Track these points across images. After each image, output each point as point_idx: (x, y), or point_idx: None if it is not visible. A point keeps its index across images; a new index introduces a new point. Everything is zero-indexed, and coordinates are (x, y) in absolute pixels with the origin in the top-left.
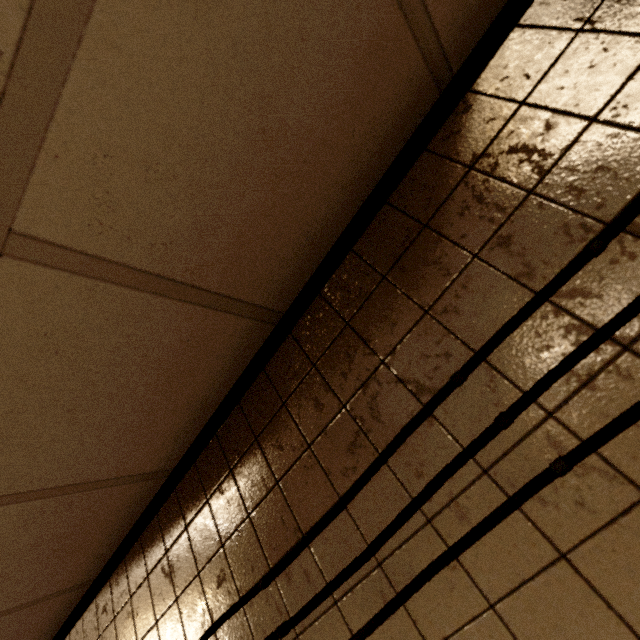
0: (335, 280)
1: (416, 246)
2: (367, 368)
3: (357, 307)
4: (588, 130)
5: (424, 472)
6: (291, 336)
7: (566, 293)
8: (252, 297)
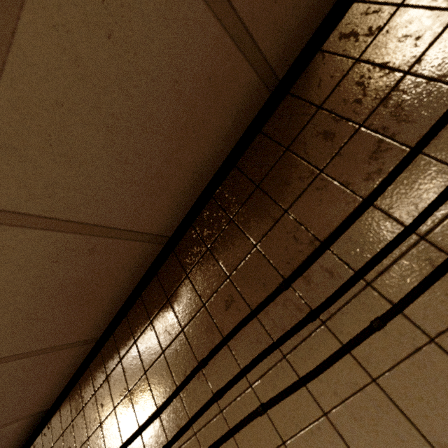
0: (338, 32)
1: None
2: (386, 85)
3: (368, 42)
4: None
5: None
6: (289, 95)
7: None
8: (264, 45)
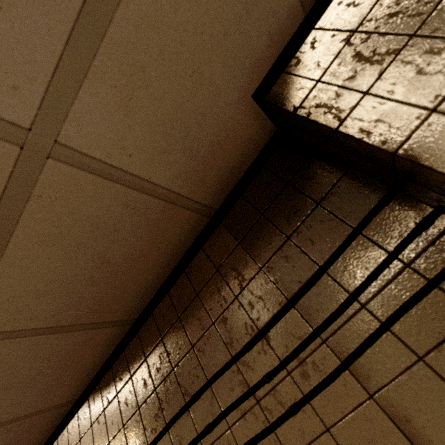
0: (159, 308)
1: (193, 305)
2: (167, 370)
3: (166, 330)
4: (259, 273)
5: (182, 442)
6: (138, 335)
7: (242, 362)
8: (112, 318)
